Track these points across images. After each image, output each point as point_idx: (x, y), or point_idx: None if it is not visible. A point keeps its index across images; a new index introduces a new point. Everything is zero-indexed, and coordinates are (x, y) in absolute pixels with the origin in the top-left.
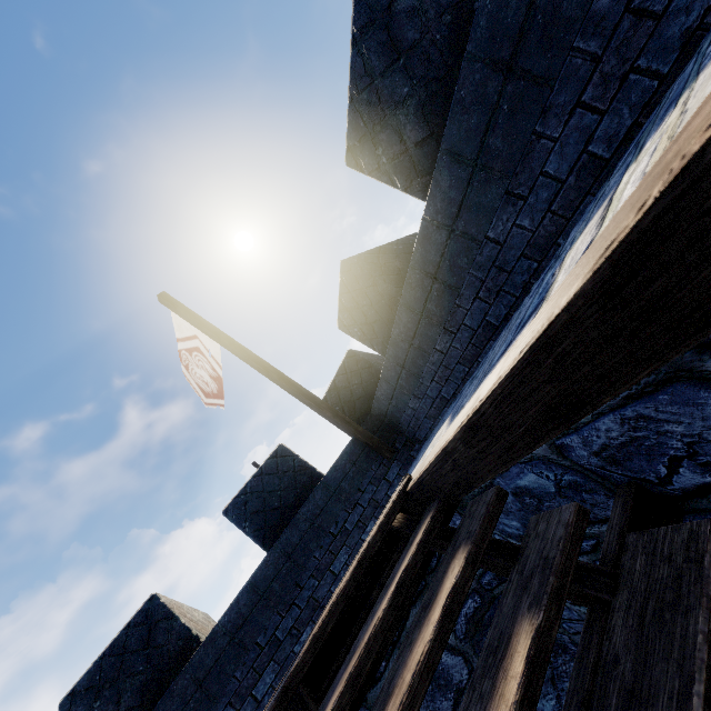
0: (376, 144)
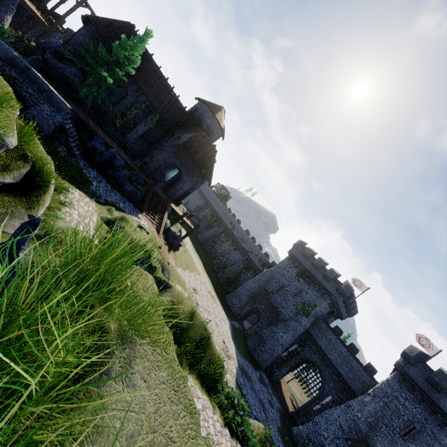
0: None
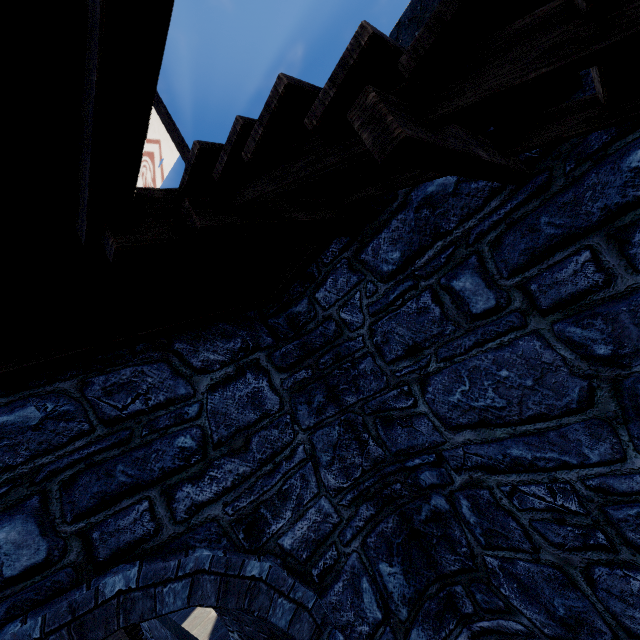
0: (419, 27)
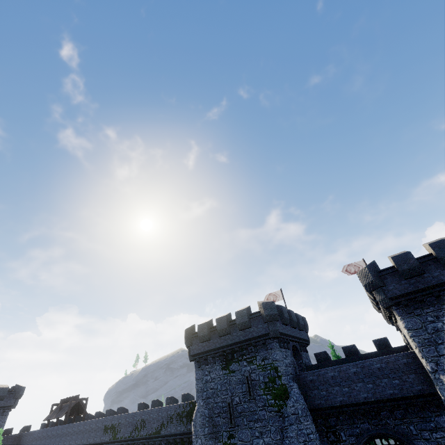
0: None
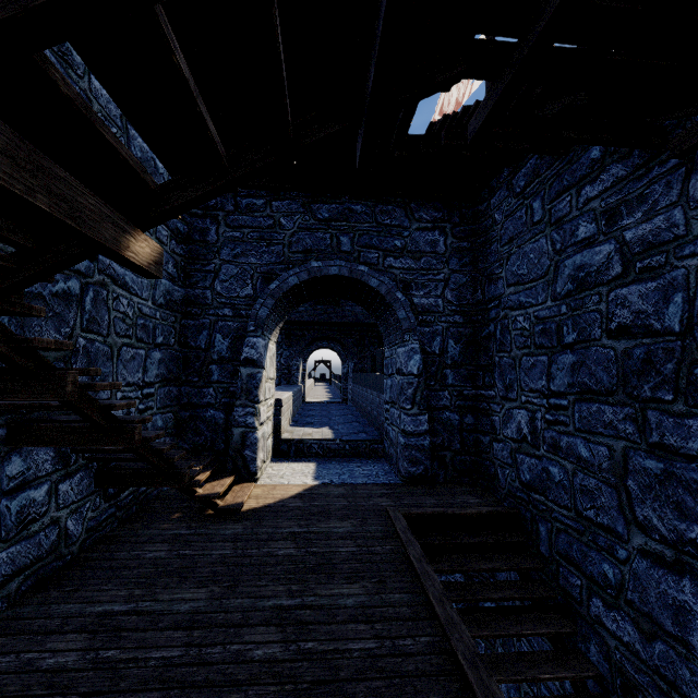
0: None
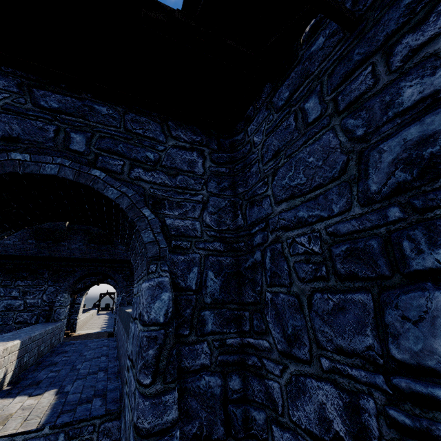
0: None
